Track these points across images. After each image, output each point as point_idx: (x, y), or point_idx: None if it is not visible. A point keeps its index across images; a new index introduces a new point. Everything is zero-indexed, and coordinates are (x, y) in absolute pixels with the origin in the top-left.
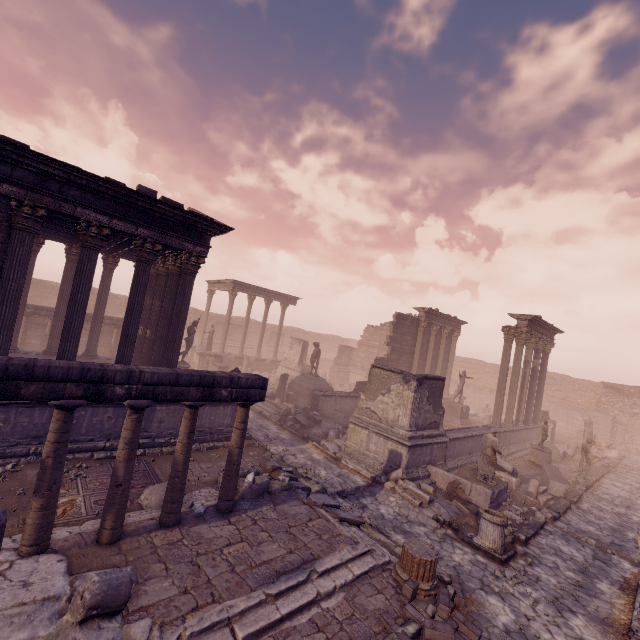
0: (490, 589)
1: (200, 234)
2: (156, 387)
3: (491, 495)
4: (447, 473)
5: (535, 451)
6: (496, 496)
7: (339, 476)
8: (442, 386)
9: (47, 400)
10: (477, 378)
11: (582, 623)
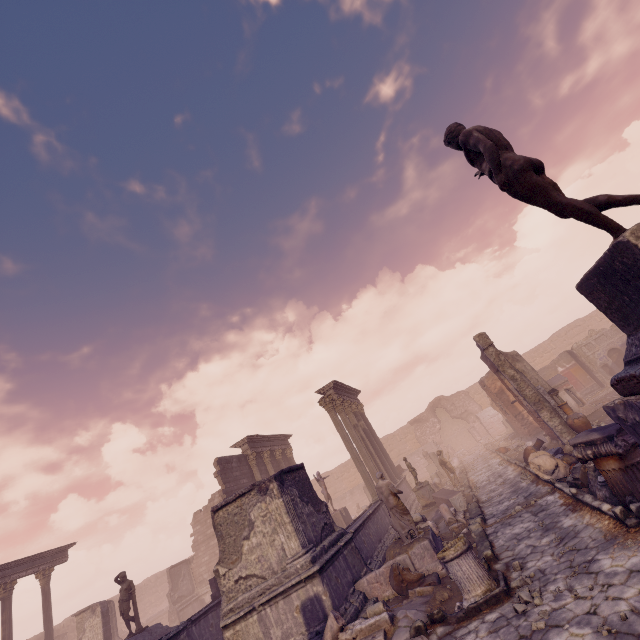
0: (538, 633)
1: None
2: None
3: (431, 545)
4: (379, 570)
5: (419, 492)
6: (435, 543)
7: None
8: (306, 476)
9: None
10: (333, 491)
11: (608, 559)
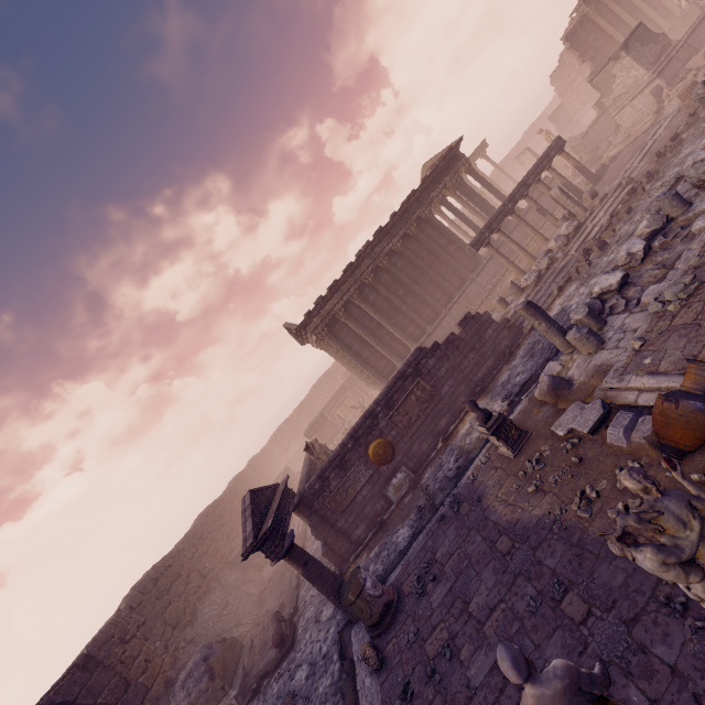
0: None
1: (456, 156)
2: (536, 172)
3: None
4: (699, 54)
5: None
6: None
7: (636, 137)
8: (644, 28)
9: (522, 197)
10: None
11: None
